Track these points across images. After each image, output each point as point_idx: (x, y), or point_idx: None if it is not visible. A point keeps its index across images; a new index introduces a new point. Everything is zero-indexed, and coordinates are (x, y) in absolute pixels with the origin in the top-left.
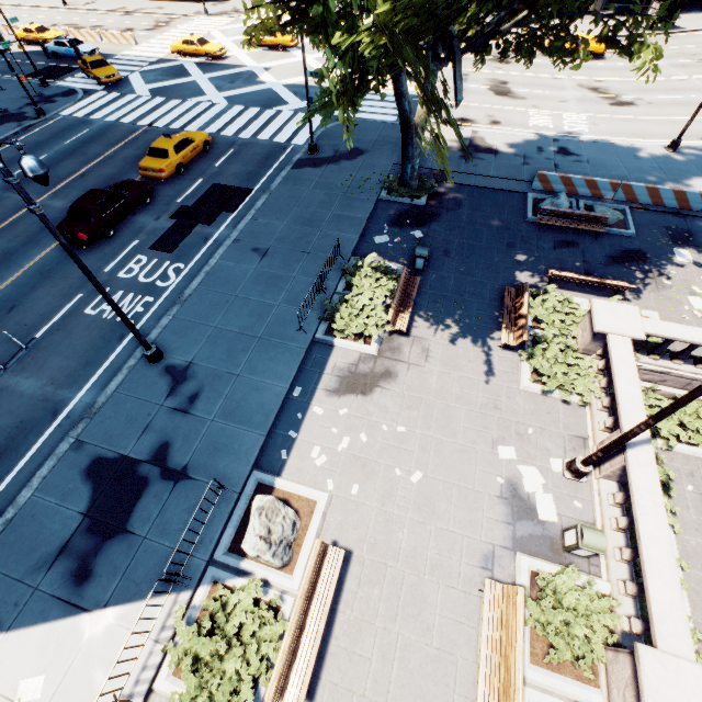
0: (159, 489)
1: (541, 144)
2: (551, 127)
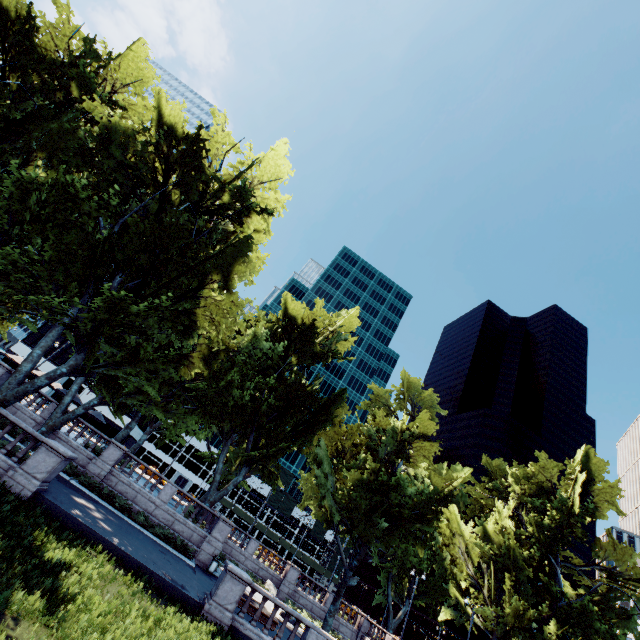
0: None
1: None
2: None
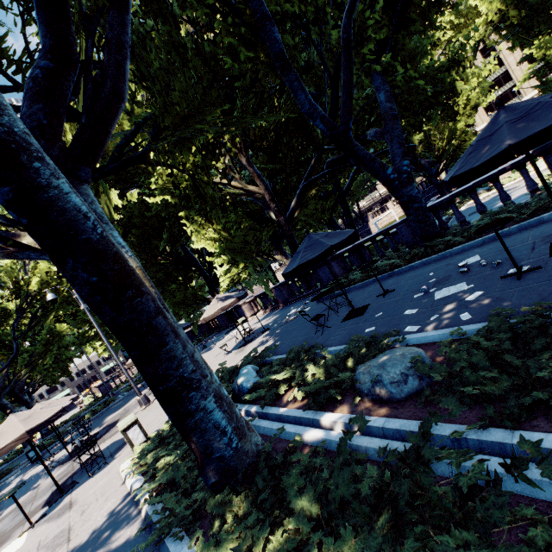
0: None
1: None
2: None
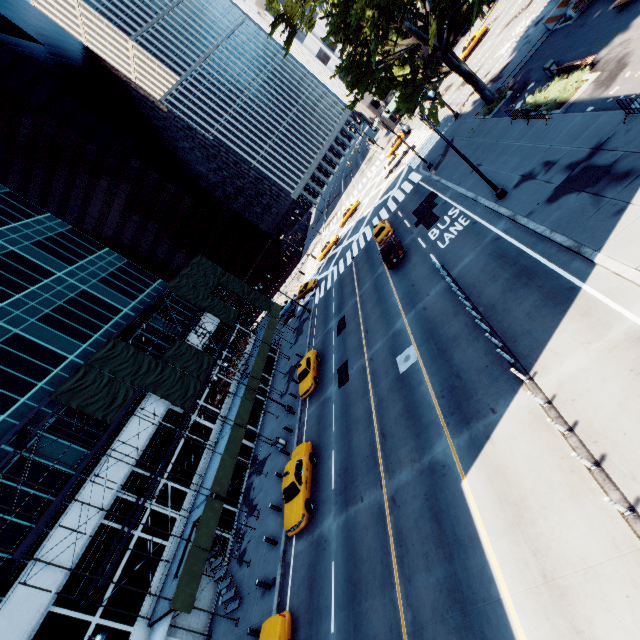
0: (597, 157)
1: (522, 39)
2: (514, 39)
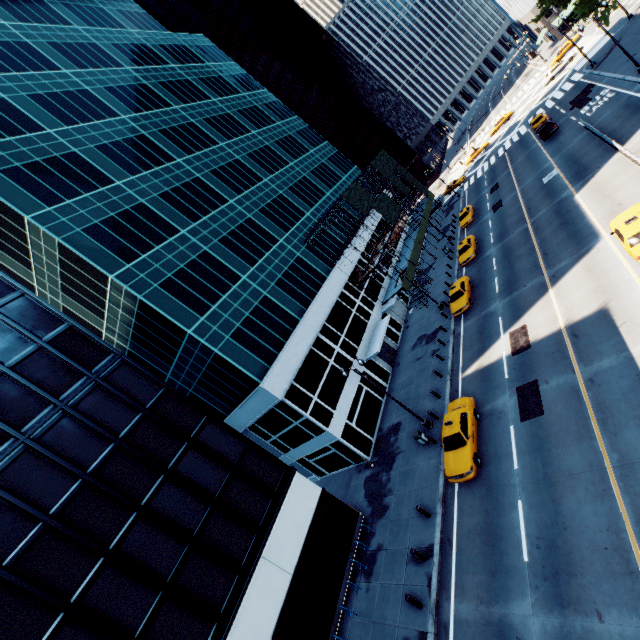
0: None
1: None
2: None
